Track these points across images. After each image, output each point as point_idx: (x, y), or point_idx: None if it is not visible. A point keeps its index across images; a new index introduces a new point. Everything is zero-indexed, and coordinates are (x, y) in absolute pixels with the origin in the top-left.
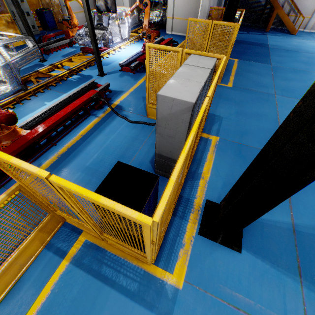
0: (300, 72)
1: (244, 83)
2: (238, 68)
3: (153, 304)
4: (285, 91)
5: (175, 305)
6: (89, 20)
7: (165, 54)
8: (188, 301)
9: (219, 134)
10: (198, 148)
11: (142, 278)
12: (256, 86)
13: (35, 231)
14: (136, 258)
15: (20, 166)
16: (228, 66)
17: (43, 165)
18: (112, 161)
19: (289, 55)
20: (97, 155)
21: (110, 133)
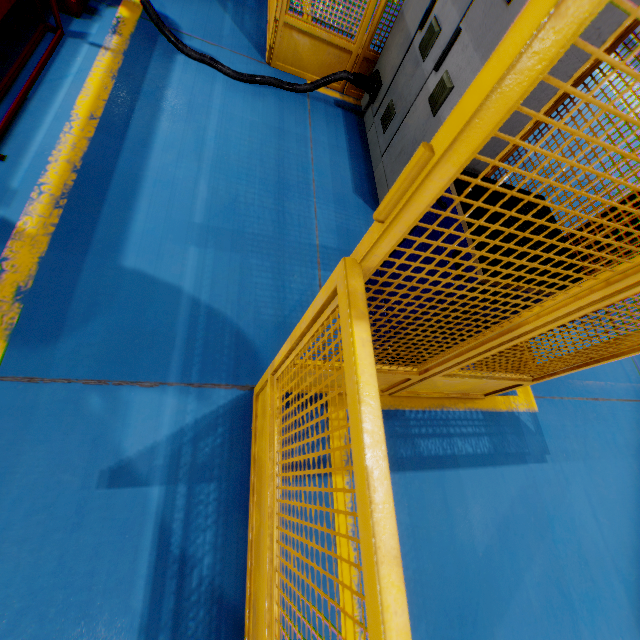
0: None
1: None
2: None
3: (522, 454)
4: None
5: (544, 437)
6: None
7: None
8: (553, 422)
9: None
10: None
11: (486, 425)
12: None
13: (277, 443)
14: (459, 398)
15: None
16: None
17: (16, 245)
18: (265, 200)
19: None
20: (206, 186)
21: (194, 112)
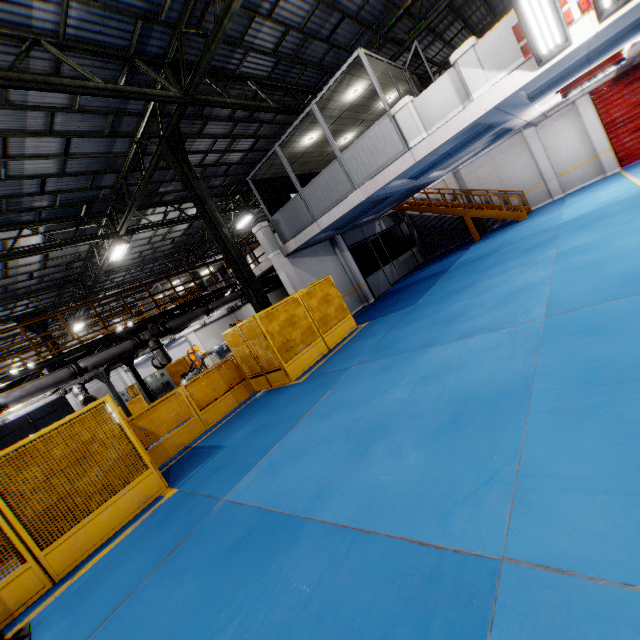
0: (453, 294)
1: (327, 366)
2: (350, 339)
3: None
4: (379, 351)
5: None
6: (140, 384)
7: None
8: None
9: (185, 483)
10: (131, 519)
11: None
12: (341, 362)
13: None
14: None
15: None
16: (338, 343)
17: None
18: None
19: (468, 269)
20: None
21: None
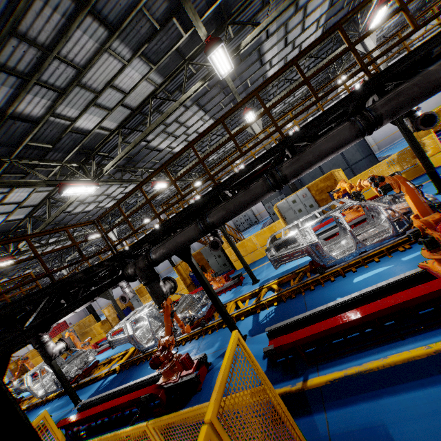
0: None
1: None
2: None
3: None
4: None
5: None
6: None
7: (55, 339)
8: None
9: None
10: None
11: None
12: None
13: None
14: None
15: (80, 322)
16: None
17: None
18: None
19: None
20: None
21: None
